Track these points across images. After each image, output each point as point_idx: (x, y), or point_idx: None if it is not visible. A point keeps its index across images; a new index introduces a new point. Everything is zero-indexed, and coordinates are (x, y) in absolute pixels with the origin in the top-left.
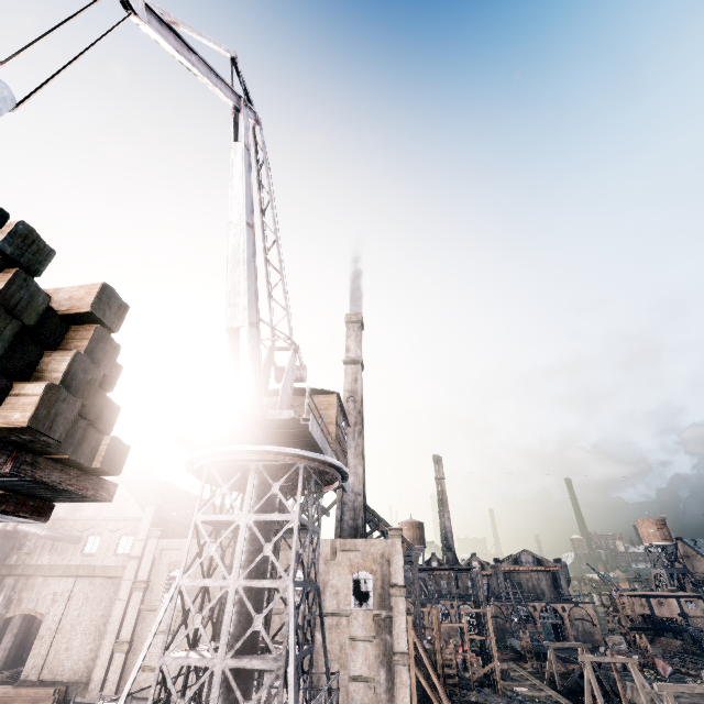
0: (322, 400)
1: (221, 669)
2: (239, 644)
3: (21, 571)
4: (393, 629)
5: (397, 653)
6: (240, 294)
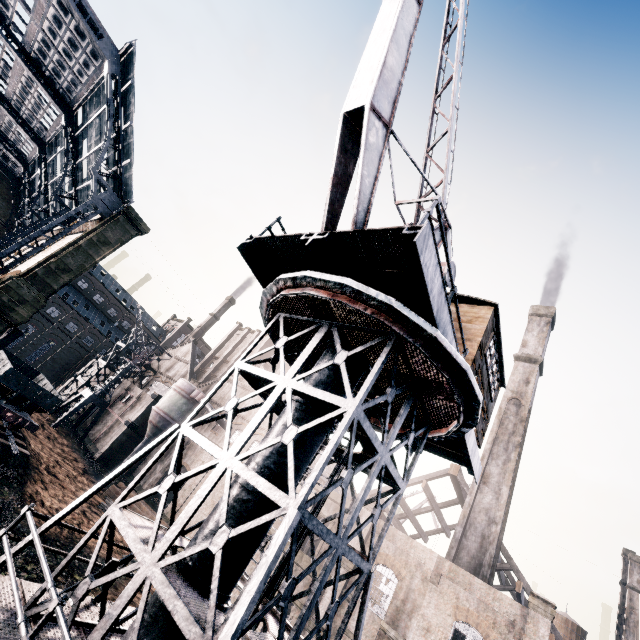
0: (467, 311)
1: (143, 576)
2: (181, 554)
3: None
4: None
5: None
6: (372, 67)
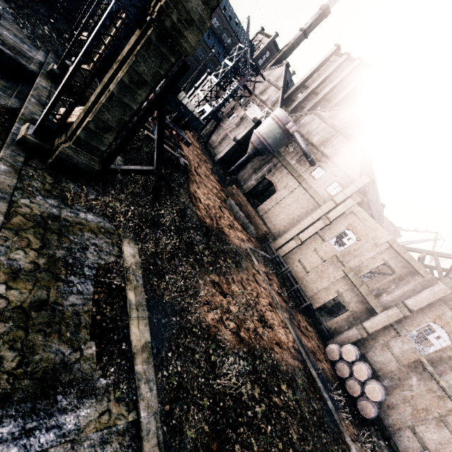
0: None
1: None
2: None
3: (281, 159)
4: None
5: None
6: None
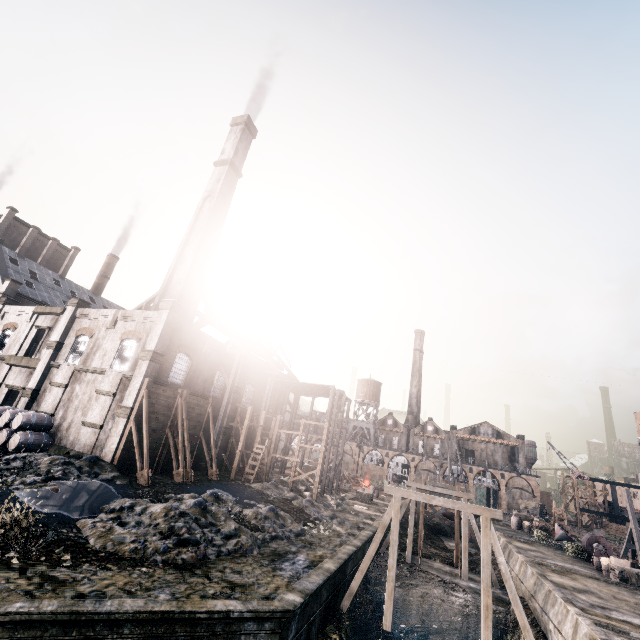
0: None
1: None
2: None
3: None
4: (128, 387)
5: (123, 408)
6: None
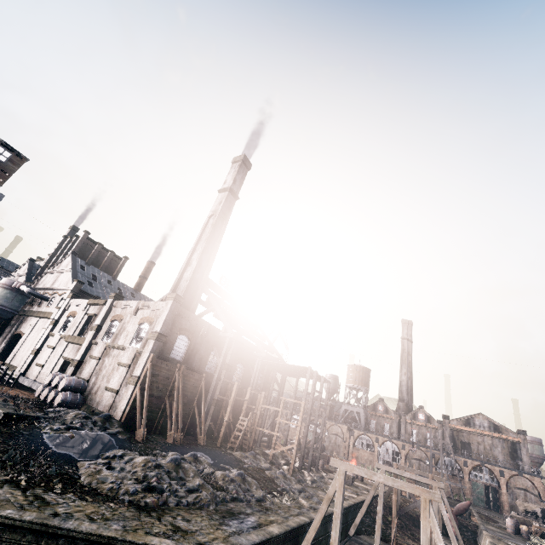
0: None
1: None
2: None
3: (26, 313)
4: (138, 360)
5: (133, 376)
6: None
